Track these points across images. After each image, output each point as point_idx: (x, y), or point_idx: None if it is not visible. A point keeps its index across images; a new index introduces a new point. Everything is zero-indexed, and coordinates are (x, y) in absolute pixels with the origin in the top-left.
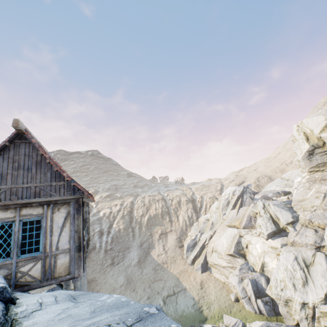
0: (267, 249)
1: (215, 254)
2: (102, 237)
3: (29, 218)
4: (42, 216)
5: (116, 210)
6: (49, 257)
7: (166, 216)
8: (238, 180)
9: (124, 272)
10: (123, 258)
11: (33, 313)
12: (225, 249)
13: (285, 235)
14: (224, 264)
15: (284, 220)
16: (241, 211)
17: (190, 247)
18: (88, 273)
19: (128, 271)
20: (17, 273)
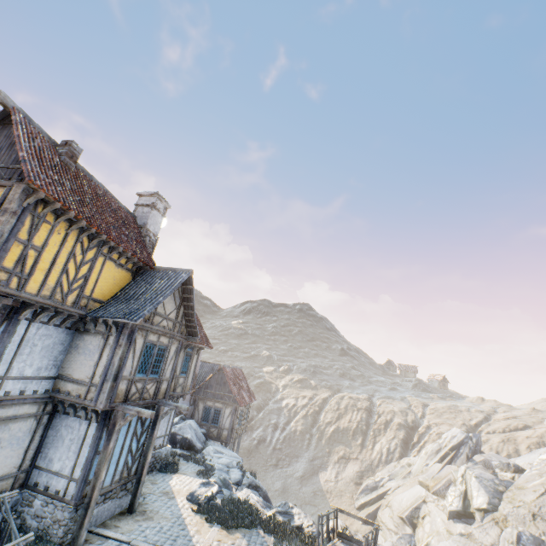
0: (441, 530)
1: (388, 510)
2: (275, 431)
3: (217, 408)
4: (222, 409)
5: (301, 404)
6: (220, 429)
7: (359, 436)
8: (522, 420)
9: (284, 479)
10: (288, 465)
11: (212, 445)
12: (400, 509)
13: (471, 523)
14: (390, 526)
15: (476, 502)
16: (446, 469)
17: (367, 488)
18: (252, 463)
19: (287, 480)
20: (209, 430)
